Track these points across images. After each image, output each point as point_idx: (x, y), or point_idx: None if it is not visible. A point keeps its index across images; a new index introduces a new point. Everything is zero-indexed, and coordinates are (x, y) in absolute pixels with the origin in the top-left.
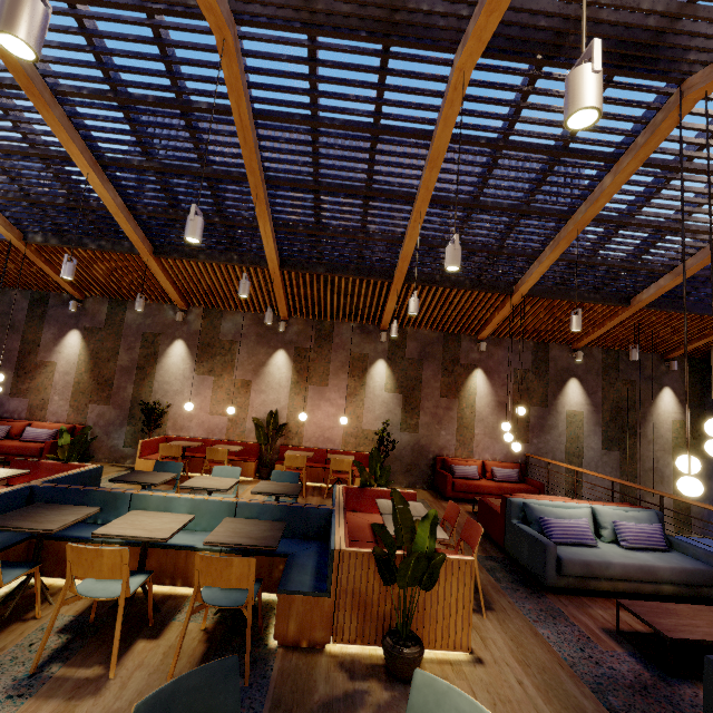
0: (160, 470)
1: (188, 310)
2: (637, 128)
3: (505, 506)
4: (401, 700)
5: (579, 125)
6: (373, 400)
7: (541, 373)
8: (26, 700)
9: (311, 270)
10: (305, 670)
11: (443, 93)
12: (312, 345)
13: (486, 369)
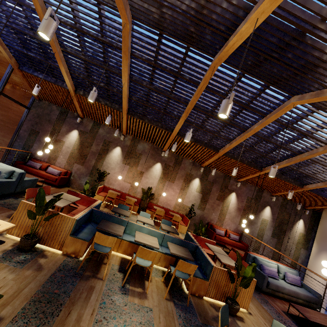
0: (120, 207)
1: (126, 135)
2: None
3: (246, 255)
4: (234, 321)
5: None
6: (190, 193)
7: (257, 201)
8: (128, 295)
9: None
10: (201, 304)
11: (280, 105)
12: (172, 164)
13: (237, 193)
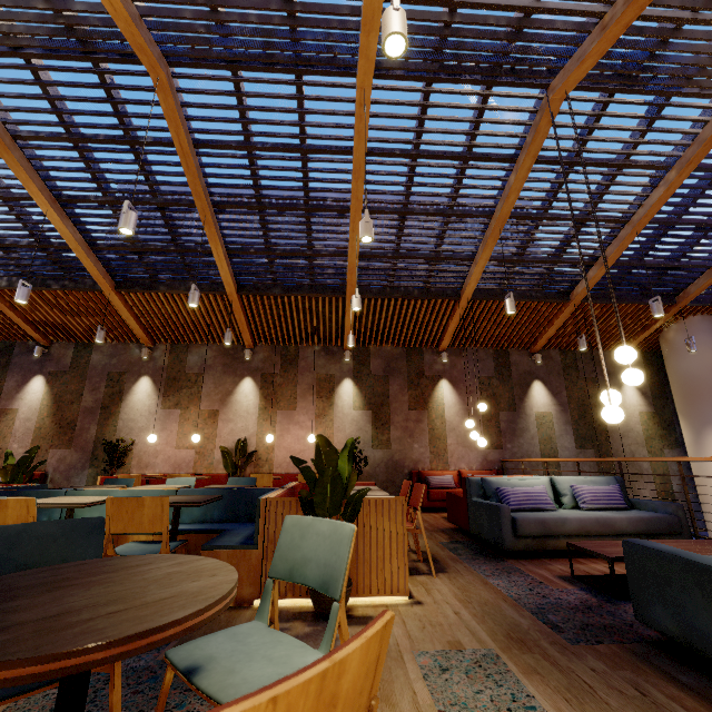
0: None
1: (154, 347)
2: (526, 132)
3: (465, 487)
4: (323, 631)
5: (396, 53)
6: (343, 419)
7: (505, 378)
8: None
9: (267, 292)
10: (226, 619)
11: (354, 112)
12: (278, 371)
13: (451, 379)
